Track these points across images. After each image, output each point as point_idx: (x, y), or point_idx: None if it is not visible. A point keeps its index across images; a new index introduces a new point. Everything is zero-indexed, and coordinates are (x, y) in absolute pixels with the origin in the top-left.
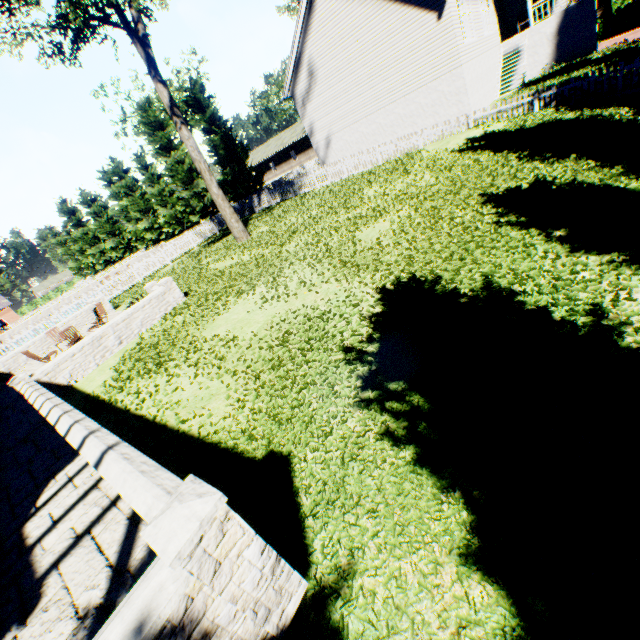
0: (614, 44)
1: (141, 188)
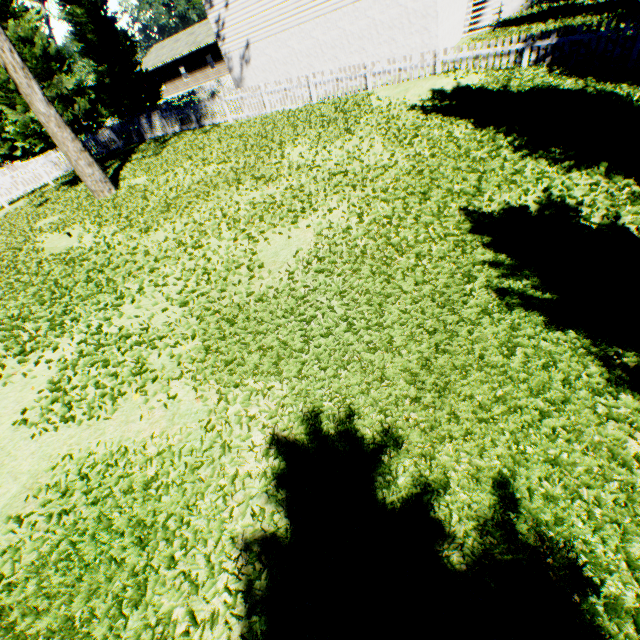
0: None
1: None
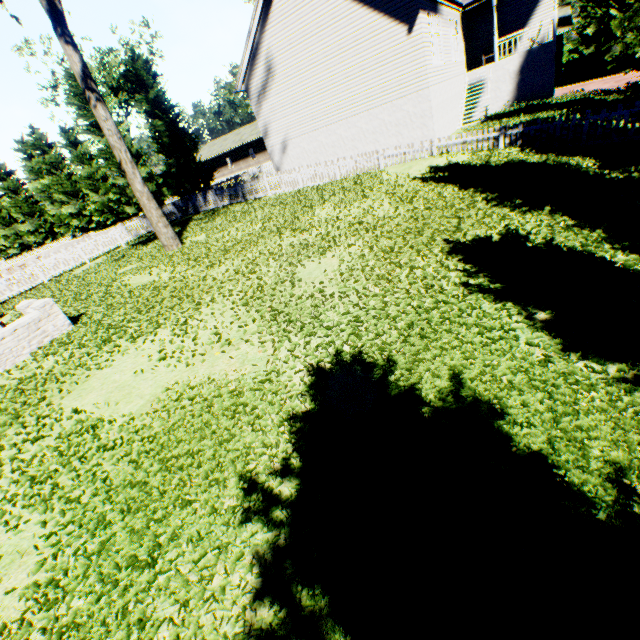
0: (571, 92)
1: (69, 167)
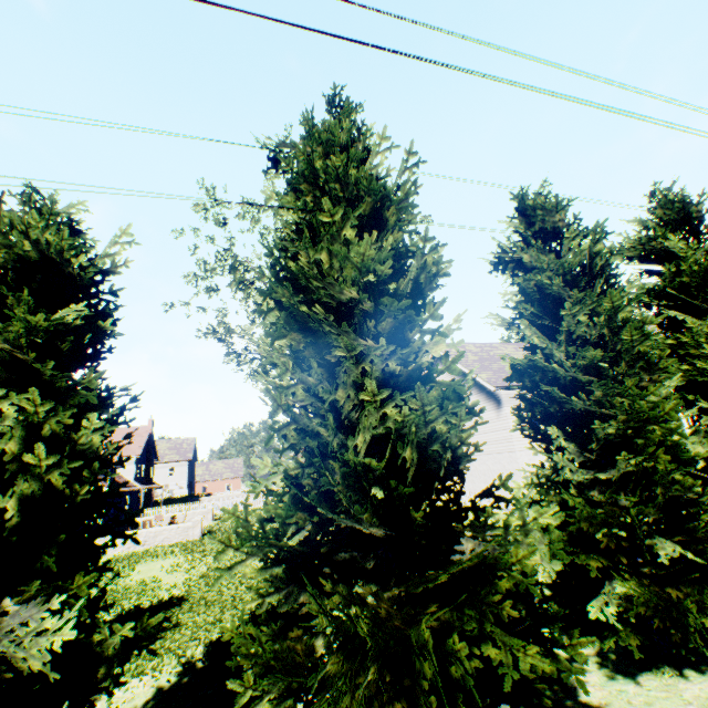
0: None
1: None
